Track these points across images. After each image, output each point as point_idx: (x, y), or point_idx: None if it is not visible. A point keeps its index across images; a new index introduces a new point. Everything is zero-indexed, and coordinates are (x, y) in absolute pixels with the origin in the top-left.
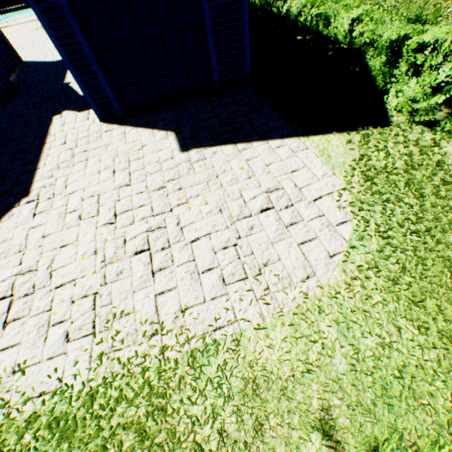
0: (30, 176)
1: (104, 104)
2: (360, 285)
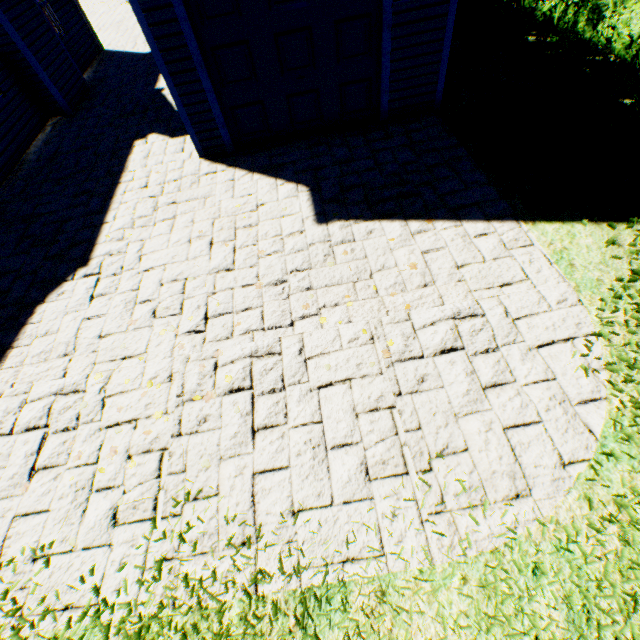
0: (92, 234)
1: (208, 132)
2: (619, 536)
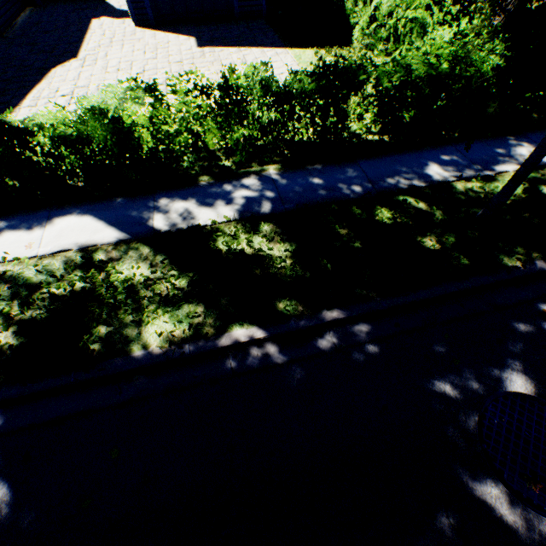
0: (76, 50)
1: (141, 10)
2: None
